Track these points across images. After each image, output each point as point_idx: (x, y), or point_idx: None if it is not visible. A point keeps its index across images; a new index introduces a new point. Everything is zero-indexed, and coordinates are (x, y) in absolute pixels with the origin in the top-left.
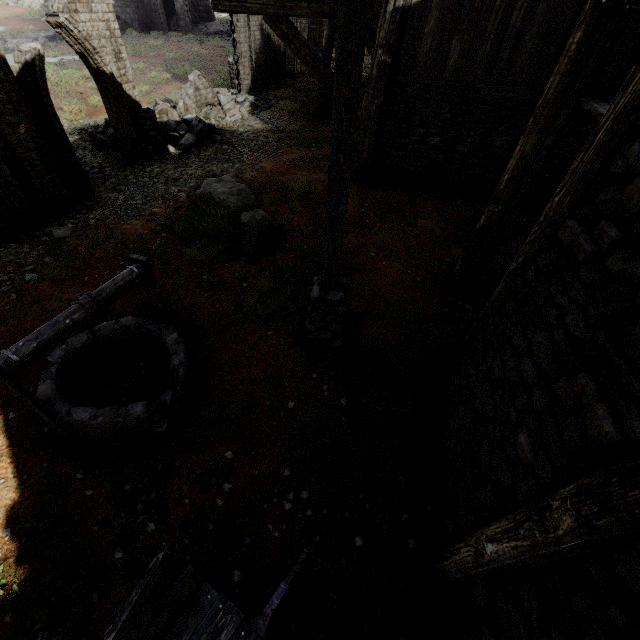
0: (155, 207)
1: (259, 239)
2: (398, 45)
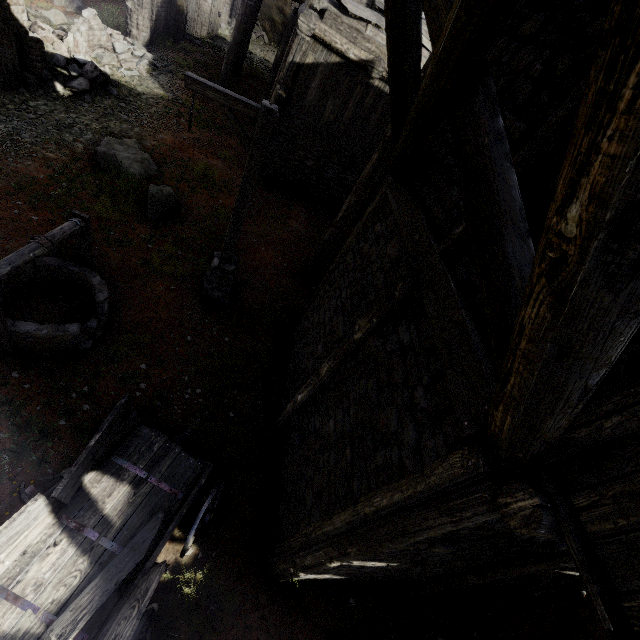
0: (49, 151)
1: (164, 210)
2: (292, 86)
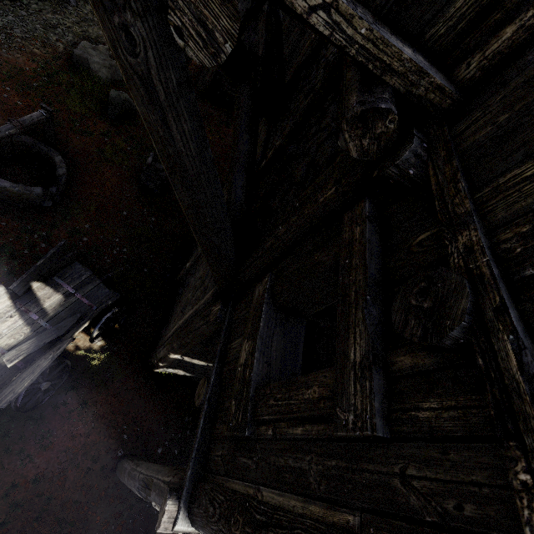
0: (35, 48)
1: (121, 112)
2: None
